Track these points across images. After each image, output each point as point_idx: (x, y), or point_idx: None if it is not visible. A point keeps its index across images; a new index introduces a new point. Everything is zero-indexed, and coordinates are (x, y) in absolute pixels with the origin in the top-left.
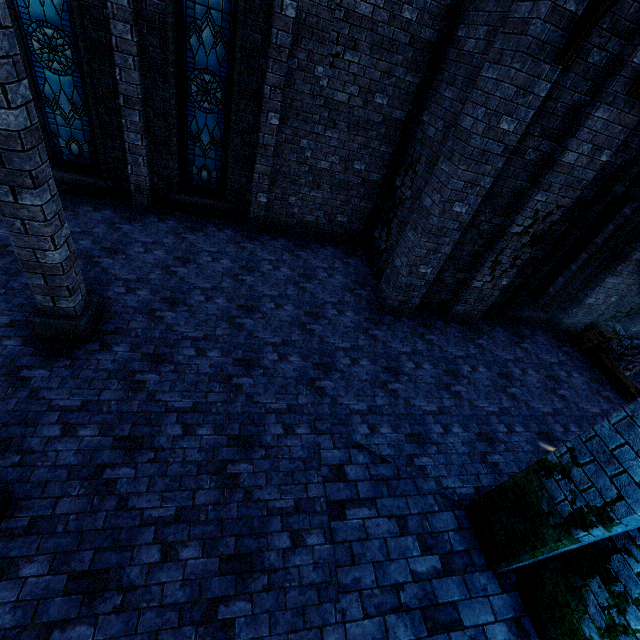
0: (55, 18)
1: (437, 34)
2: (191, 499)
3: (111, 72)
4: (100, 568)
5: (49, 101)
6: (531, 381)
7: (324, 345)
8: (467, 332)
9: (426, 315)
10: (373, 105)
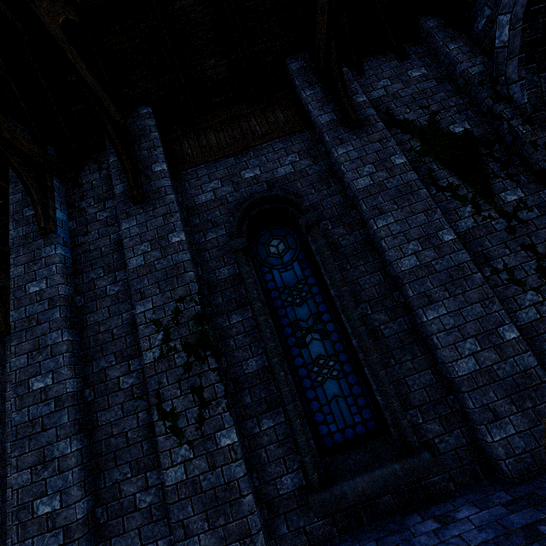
0: None
1: None
2: None
3: None
4: None
5: None
6: None
7: None
8: None
9: None
10: None
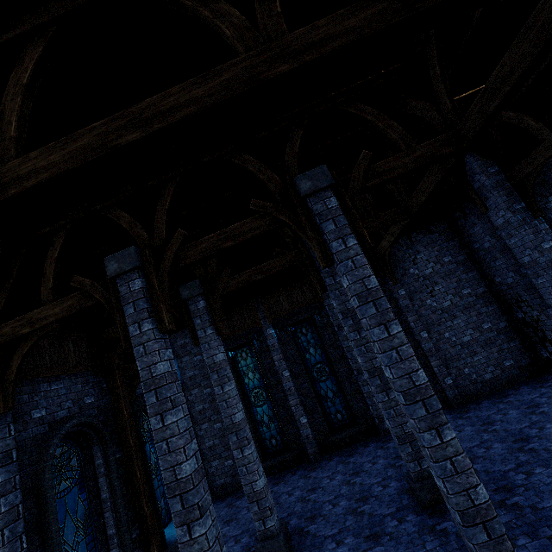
0: (319, 358)
1: (465, 255)
2: None
3: (345, 364)
4: None
5: (323, 397)
6: None
7: None
8: None
9: None
10: (464, 296)
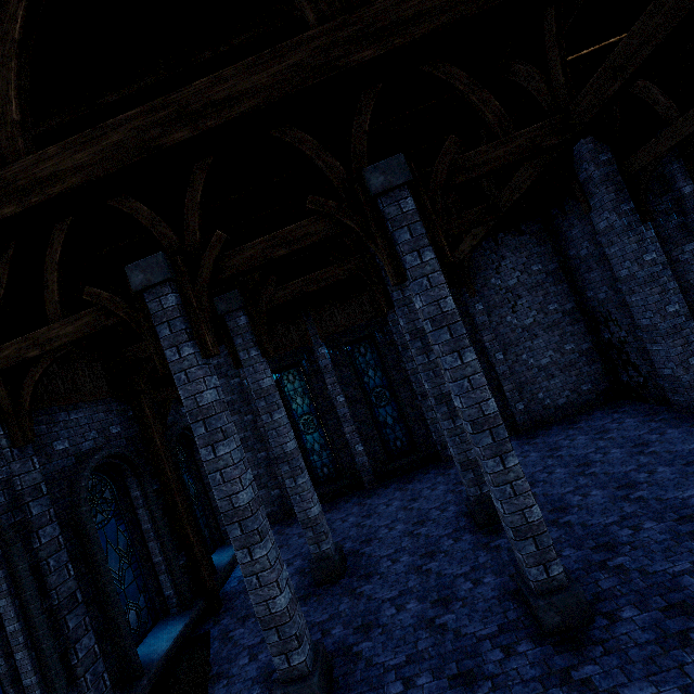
0: (379, 382)
1: (557, 263)
2: (693, 555)
3: (409, 389)
4: (676, 602)
5: (382, 424)
6: None
7: (675, 453)
8: None
9: None
10: (550, 312)
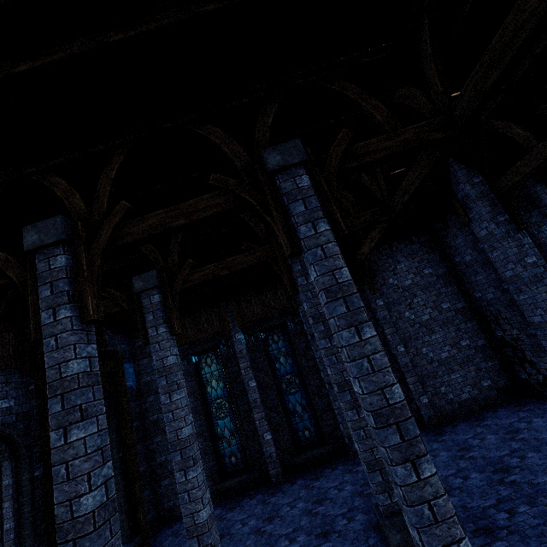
0: (290, 369)
1: (445, 268)
2: None
3: (317, 377)
4: None
5: (291, 411)
6: None
7: None
8: None
9: None
10: (443, 310)
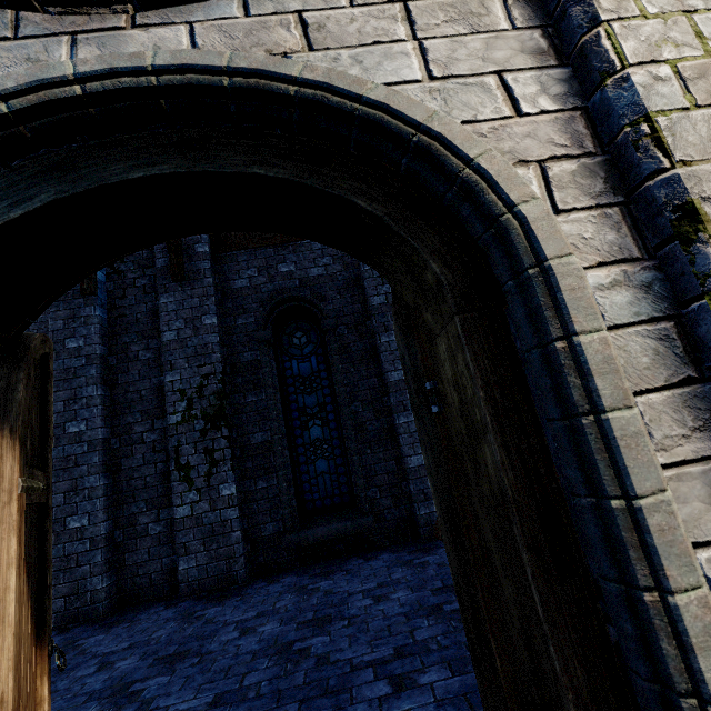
0: None
1: None
2: None
3: None
4: None
5: None
6: (240, 645)
7: None
8: (199, 605)
9: (143, 607)
10: None
